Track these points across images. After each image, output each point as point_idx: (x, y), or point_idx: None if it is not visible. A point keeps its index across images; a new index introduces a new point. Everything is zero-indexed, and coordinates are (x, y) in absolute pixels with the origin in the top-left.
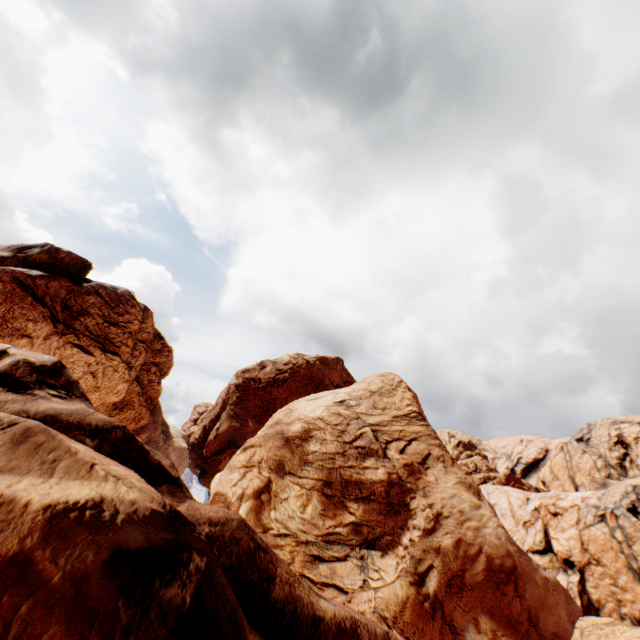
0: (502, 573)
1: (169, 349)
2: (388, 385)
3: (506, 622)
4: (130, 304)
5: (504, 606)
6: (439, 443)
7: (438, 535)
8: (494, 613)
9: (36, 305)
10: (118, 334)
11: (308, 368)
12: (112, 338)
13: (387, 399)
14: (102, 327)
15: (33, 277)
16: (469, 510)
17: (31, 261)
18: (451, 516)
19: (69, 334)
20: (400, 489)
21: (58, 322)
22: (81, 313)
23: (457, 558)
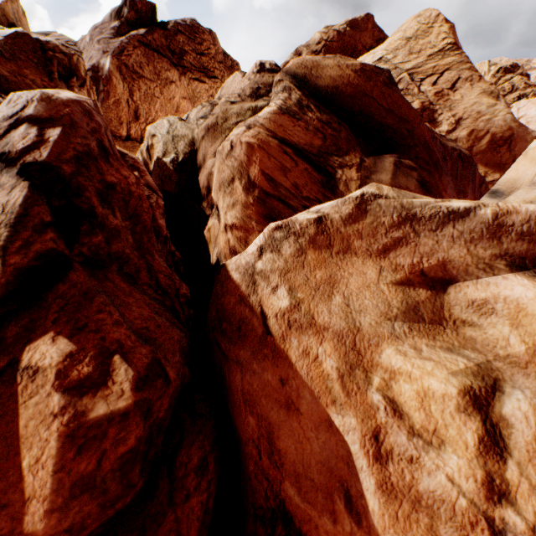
0: (500, 142)
1: (236, 64)
2: (424, 26)
3: (495, 167)
4: (201, 32)
5: (496, 159)
6: (469, 67)
7: (456, 132)
8: (488, 164)
9: (161, 58)
10: (208, 62)
11: (339, 40)
12: (206, 67)
13: (422, 41)
14: (197, 60)
15: (144, 36)
16: (485, 110)
17: (130, 23)
18: (469, 118)
19: (187, 73)
20: (430, 112)
21: (176, 67)
22: (181, 54)
23: (468, 142)
